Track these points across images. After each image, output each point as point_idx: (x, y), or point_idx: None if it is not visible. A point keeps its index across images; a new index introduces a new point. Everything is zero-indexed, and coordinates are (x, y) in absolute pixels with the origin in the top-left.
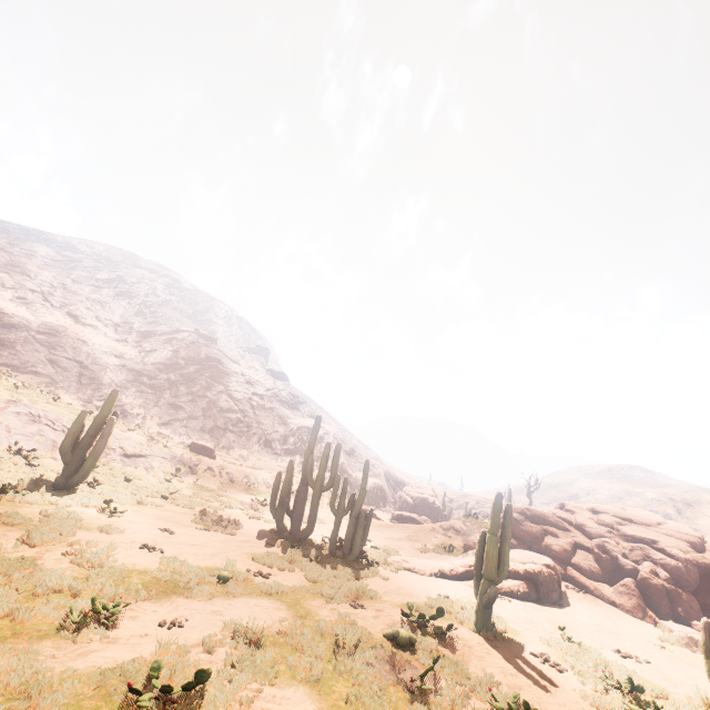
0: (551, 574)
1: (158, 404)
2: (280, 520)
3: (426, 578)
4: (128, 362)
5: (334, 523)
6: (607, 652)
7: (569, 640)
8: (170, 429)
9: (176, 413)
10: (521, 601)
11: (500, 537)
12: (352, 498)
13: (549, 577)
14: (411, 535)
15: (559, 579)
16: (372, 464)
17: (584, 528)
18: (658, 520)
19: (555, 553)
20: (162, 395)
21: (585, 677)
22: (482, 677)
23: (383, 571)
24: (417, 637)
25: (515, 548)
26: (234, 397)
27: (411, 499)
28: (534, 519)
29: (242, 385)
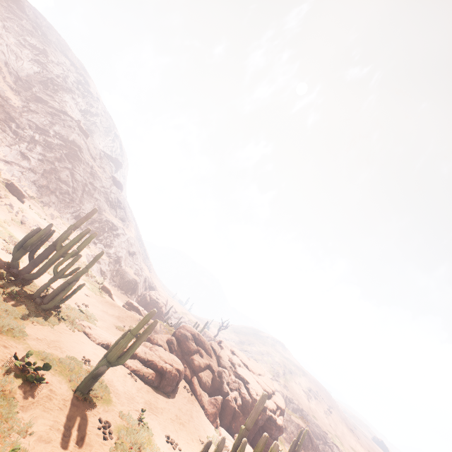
0: (176, 376)
1: (11, 146)
2: (15, 259)
3: (92, 344)
4: (8, 105)
5: (50, 279)
6: (160, 435)
7: (141, 419)
8: (7, 167)
9: (22, 160)
10: (145, 384)
11: (137, 338)
12: (75, 270)
13: (173, 377)
14: (122, 316)
15: (180, 381)
16: (141, 267)
17: (220, 359)
18: (261, 373)
19: (194, 365)
20: (19, 143)
21: (118, 448)
22: (23, 424)
23: (62, 326)
24: (8, 377)
25: (175, 352)
26: (75, 177)
27: (149, 299)
28: (197, 342)
29: (86, 173)
